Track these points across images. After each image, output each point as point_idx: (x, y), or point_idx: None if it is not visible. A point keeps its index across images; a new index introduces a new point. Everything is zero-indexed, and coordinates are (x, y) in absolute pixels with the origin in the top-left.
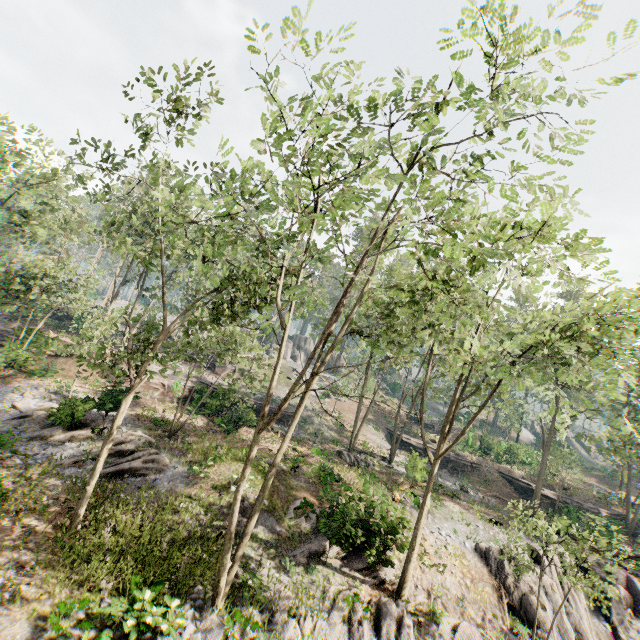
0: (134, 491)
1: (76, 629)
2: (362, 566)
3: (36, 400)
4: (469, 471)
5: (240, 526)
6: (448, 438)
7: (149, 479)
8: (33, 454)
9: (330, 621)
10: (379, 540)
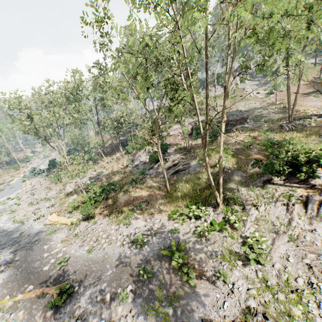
0: (183, 176)
1: (178, 217)
2: (298, 181)
3: (144, 157)
4: None
5: (226, 178)
6: None
7: (187, 170)
8: (151, 173)
9: (275, 206)
10: (305, 168)
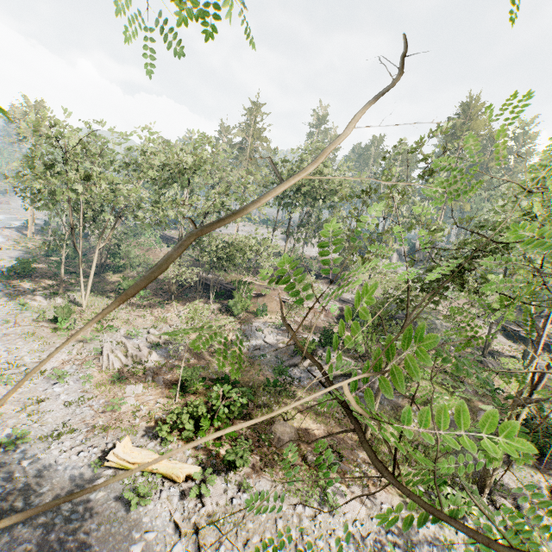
0: None
1: None
2: (551, 466)
3: (271, 335)
4: None
5: None
6: None
7: None
8: (298, 377)
9: None
10: None
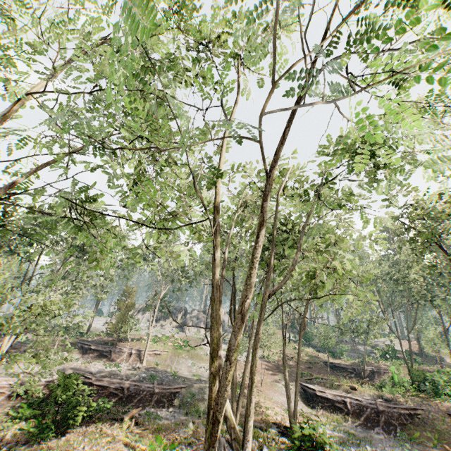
0: None
1: None
2: None
3: None
4: (410, 422)
5: None
6: (374, 380)
7: None
8: None
9: None
10: None
